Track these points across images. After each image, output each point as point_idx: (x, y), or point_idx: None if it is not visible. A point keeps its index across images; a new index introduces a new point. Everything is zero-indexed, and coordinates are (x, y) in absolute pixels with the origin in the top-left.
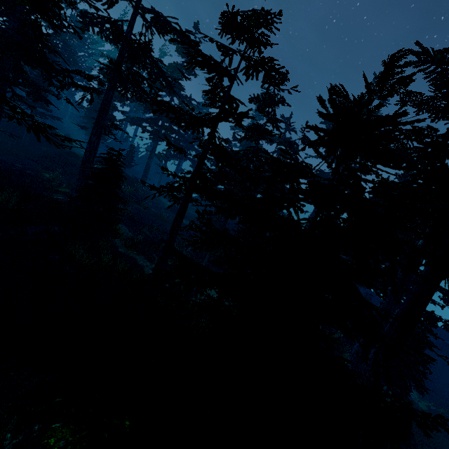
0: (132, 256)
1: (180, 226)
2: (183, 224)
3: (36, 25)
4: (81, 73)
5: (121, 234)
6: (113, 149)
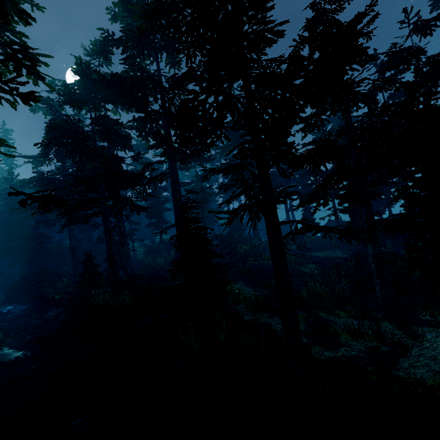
0: (263, 321)
1: (280, 240)
2: (321, 257)
3: (96, 150)
4: (148, 168)
5: (244, 297)
6: (185, 206)
